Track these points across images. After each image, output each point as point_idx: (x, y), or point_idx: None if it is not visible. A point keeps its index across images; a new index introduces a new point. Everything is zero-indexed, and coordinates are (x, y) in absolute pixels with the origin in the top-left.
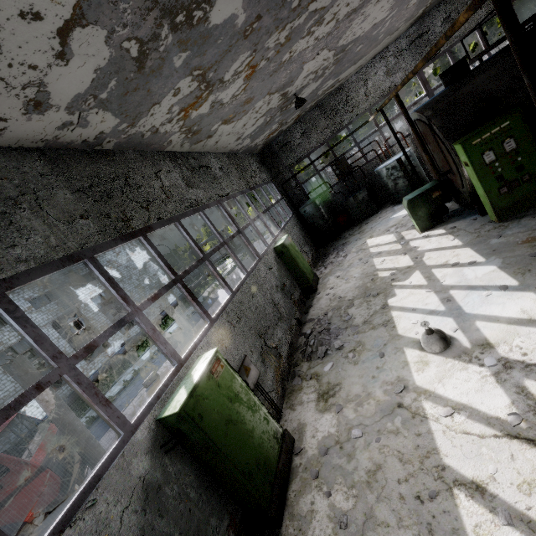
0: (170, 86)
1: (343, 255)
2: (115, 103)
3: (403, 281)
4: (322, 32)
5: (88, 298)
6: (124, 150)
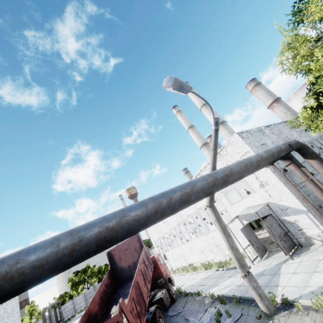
0: None
1: None
2: None
3: None
4: None
5: None
6: None
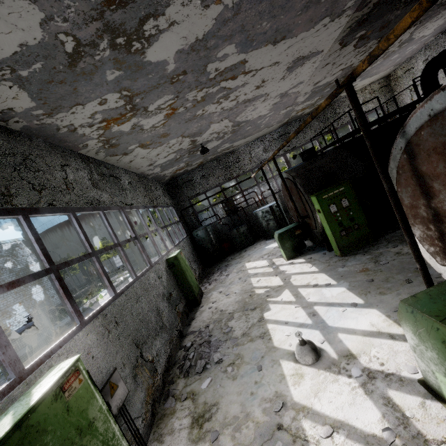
0: (98, 94)
1: (226, 274)
2: (35, 86)
3: (276, 298)
4: (226, 105)
5: None
6: (33, 136)
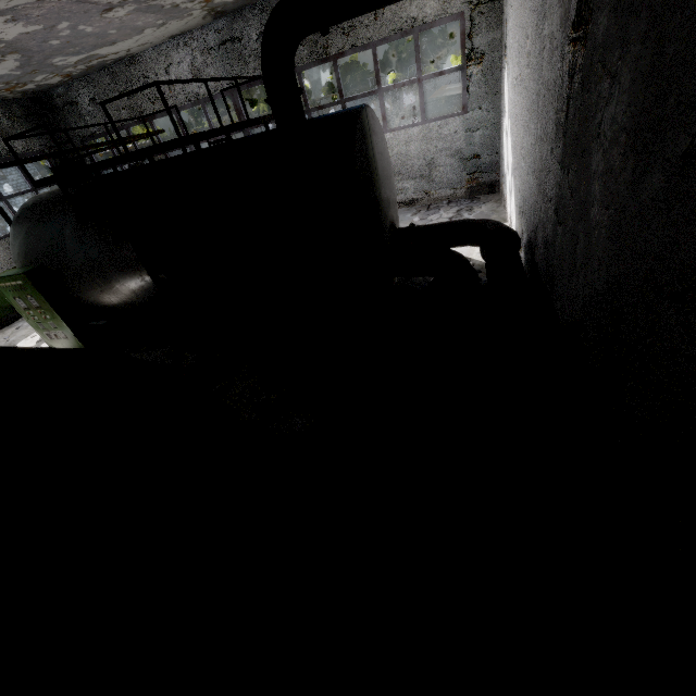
0: None
1: None
2: None
3: None
4: None
5: None
6: None
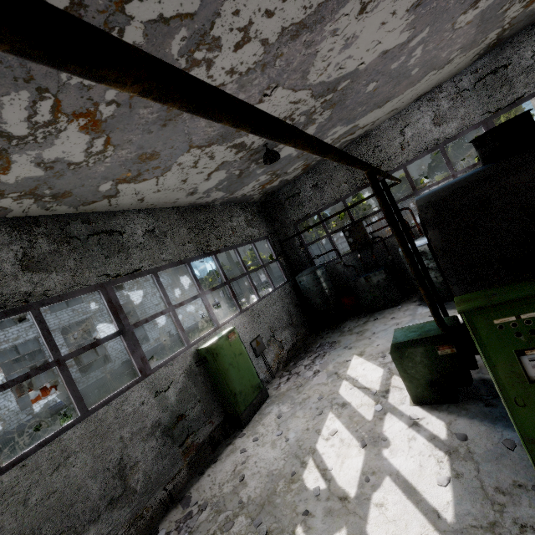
0: None
1: (316, 368)
2: None
3: None
4: (237, 61)
5: (105, 309)
6: None
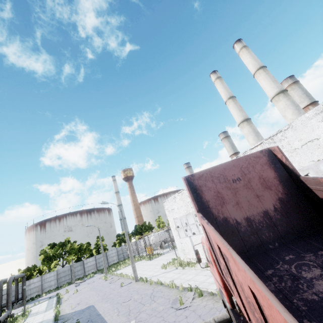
0: None
1: None
2: None
3: None
4: None
5: None
6: None
